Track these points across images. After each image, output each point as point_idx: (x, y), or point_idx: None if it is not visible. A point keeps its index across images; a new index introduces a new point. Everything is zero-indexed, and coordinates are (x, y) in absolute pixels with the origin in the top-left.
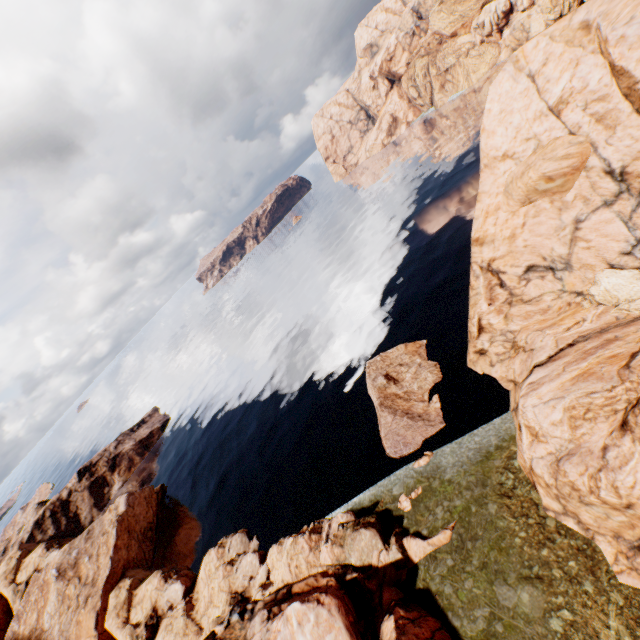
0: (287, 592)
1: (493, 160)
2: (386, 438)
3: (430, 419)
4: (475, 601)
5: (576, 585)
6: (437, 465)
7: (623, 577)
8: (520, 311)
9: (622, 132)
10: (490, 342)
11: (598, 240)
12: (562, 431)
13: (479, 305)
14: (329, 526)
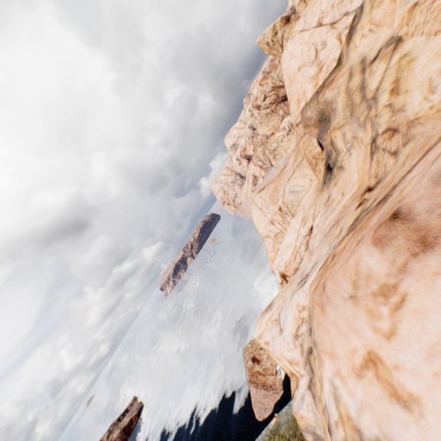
0: None
1: (264, 237)
2: (254, 406)
3: (276, 388)
4: None
5: None
6: (278, 423)
7: None
8: None
9: None
10: None
11: None
12: None
13: None
14: None
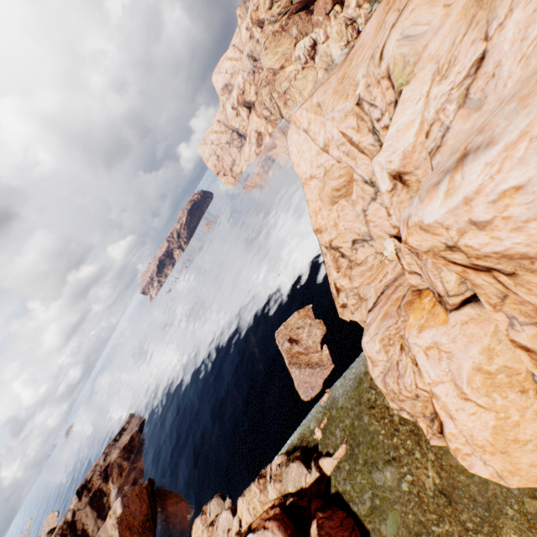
0: (248, 530)
1: (306, 180)
2: (298, 388)
3: (324, 364)
4: (363, 489)
5: (412, 456)
6: (333, 398)
7: (431, 441)
8: (357, 272)
9: (360, 161)
10: (346, 297)
11: (378, 221)
12: (382, 356)
13: (331, 274)
14: (270, 469)
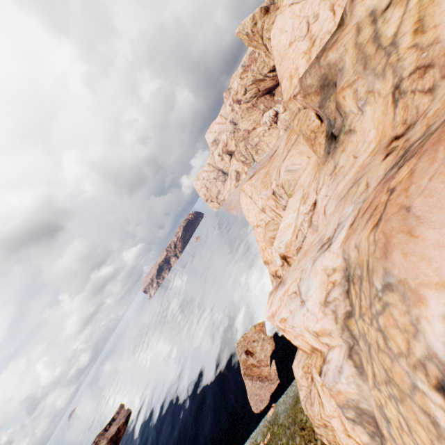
0: None
1: (254, 227)
2: (250, 399)
3: (271, 378)
4: None
5: None
6: (276, 413)
7: None
8: None
9: None
10: None
11: None
12: (304, 381)
13: None
14: None
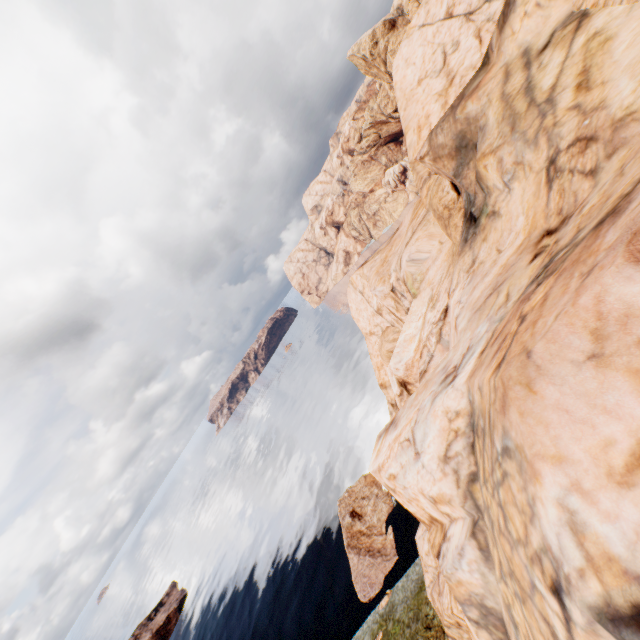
0: None
1: (366, 335)
2: (356, 581)
3: (387, 553)
4: None
5: None
6: (392, 603)
7: None
8: None
9: None
10: None
11: None
12: (431, 560)
13: None
14: None
